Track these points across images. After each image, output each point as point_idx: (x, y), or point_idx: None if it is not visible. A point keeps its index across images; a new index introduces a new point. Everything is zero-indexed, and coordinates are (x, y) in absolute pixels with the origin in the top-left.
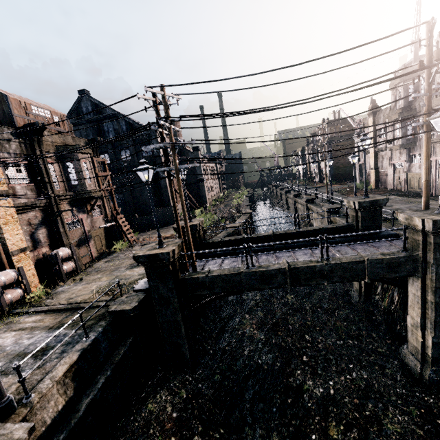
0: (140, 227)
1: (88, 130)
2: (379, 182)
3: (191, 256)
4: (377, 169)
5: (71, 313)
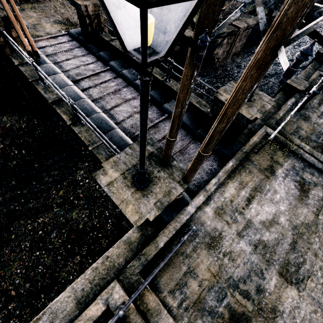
0: None
1: None
2: None
3: (19, 39)
4: None
5: None
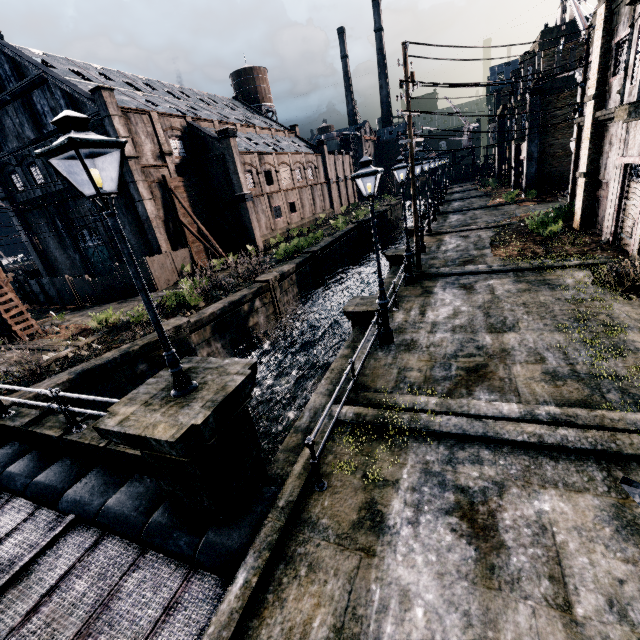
0: (96, 297)
1: (19, 115)
2: (593, 213)
3: None
4: (593, 176)
5: None
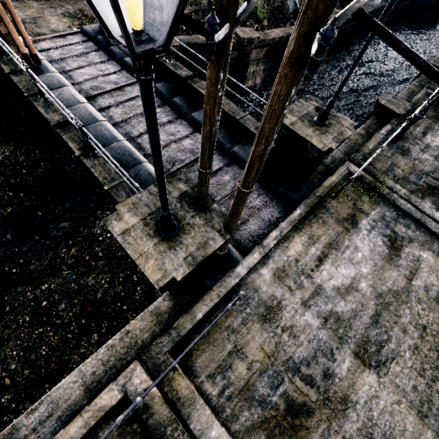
0: None
1: None
2: None
3: (11, 36)
4: None
5: None
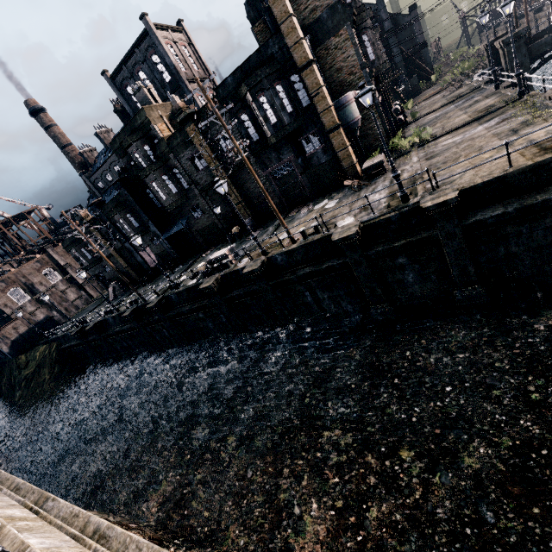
0: None
1: None
2: None
3: (529, 35)
4: None
5: (452, 103)
